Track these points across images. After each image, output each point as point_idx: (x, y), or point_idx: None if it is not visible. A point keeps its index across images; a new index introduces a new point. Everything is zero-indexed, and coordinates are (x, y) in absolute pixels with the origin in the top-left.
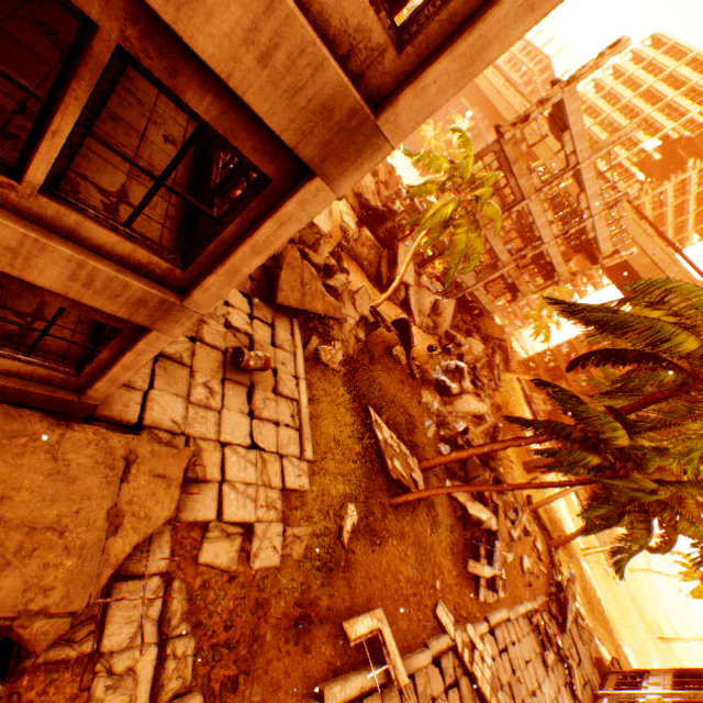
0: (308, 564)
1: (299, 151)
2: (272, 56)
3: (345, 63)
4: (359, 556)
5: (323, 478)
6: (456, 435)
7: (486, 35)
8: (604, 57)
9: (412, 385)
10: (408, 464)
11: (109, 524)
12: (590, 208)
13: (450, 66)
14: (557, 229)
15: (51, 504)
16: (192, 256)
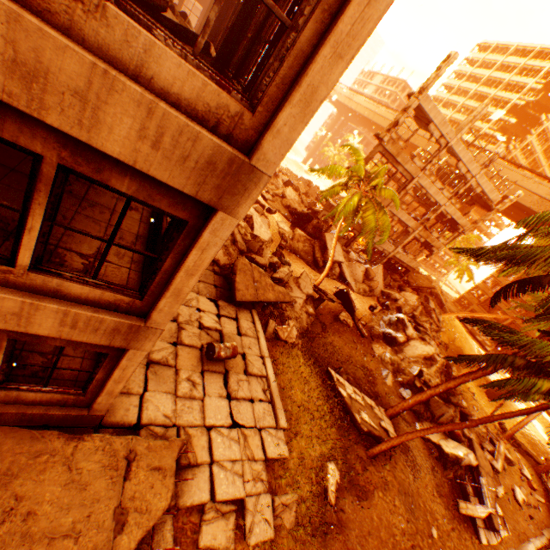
0: (301, 531)
1: (199, 197)
2: (161, 141)
3: (216, 130)
4: (349, 514)
5: (300, 442)
6: (413, 378)
7: (312, 84)
8: (441, 69)
9: (363, 341)
10: (375, 414)
11: (115, 523)
12: (469, 170)
13: (293, 111)
14: (448, 192)
15: (66, 512)
16: (146, 288)
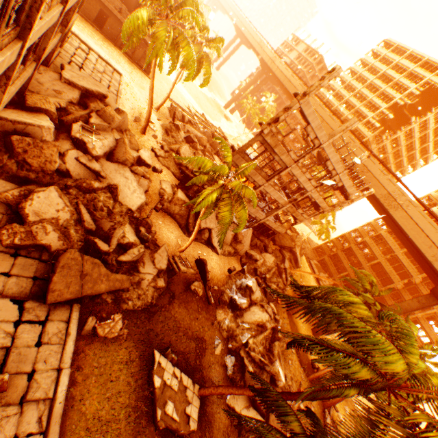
0: None
1: None
2: None
3: None
4: None
5: None
6: (241, 346)
7: None
8: (325, 80)
9: (208, 308)
10: (186, 397)
11: None
12: (335, 169)
13: None
14: (315, 182)
15: None
16: None
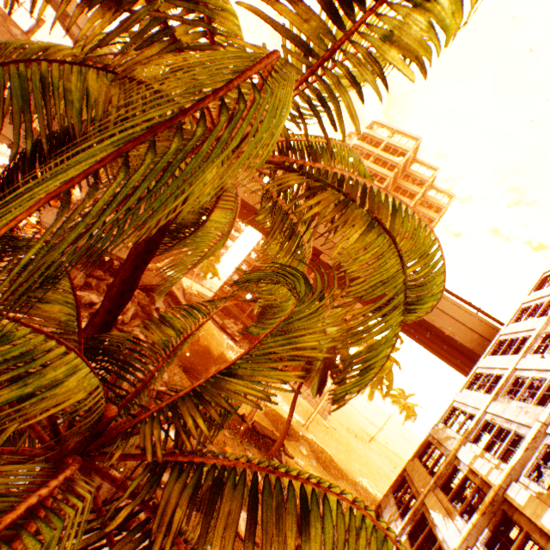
0: None
1: None
2: None
3: None
4: None
5: None
6: None
7: None
8: None
9: None
10: None
11: None
12: None
13: None
14: None
15: None
16: None
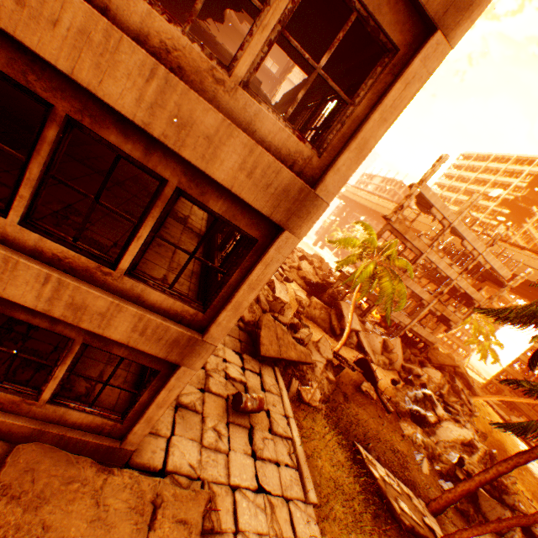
0: None
1: (273, 217)
2: (254, 172)
3: (291, 168)
4: None
5: (332, 526)
6: (453, 468)
7: (364, 137)
8: (436, 166)
9: (389, 417)
10: (415, 506)
11: None
12: (475, 248)
13: (350, 155)
14: (457, 267)
15: None
16: (209, 301)
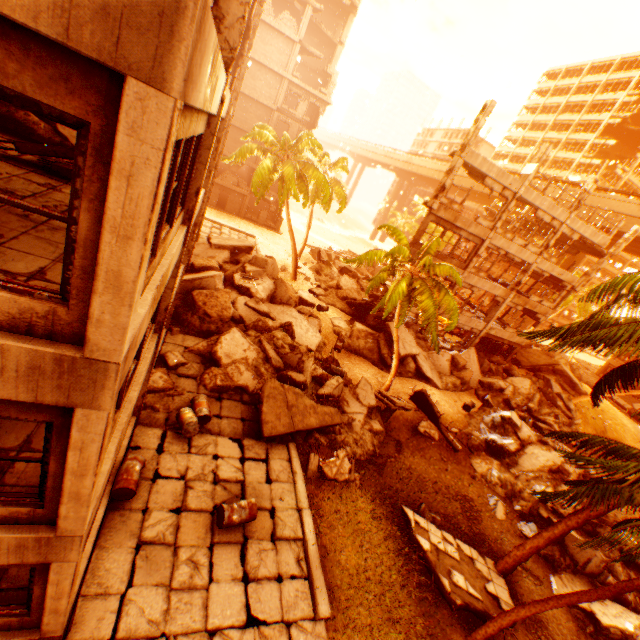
0: None
1: (43, 400)
2: None
3: (34, 332)
4: None
5: (352, 637)
6: (536, 505)
7: (111, 269)
8: (480, 120)
9: (457, 457)
10: (477, 571)
11: None
12: (555, 217)
13: (105, 298)
14: (535, 247)
15: None
16: (45, 492)
